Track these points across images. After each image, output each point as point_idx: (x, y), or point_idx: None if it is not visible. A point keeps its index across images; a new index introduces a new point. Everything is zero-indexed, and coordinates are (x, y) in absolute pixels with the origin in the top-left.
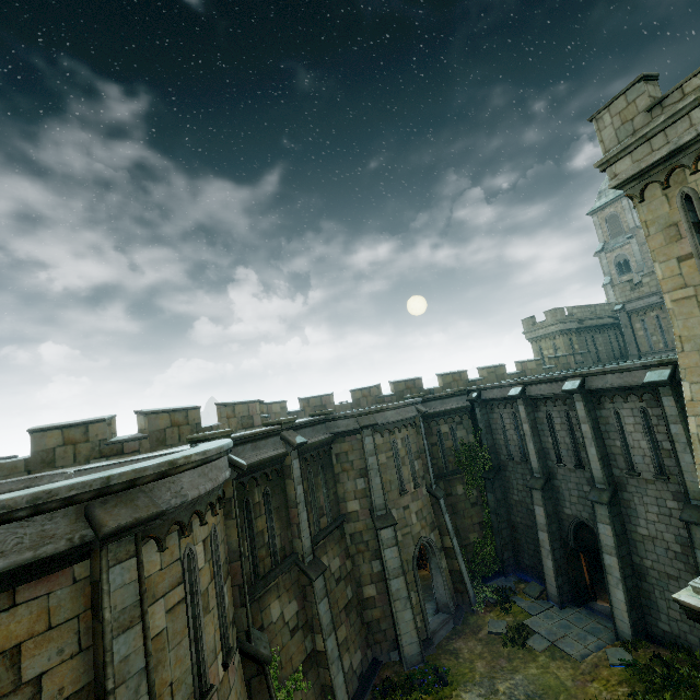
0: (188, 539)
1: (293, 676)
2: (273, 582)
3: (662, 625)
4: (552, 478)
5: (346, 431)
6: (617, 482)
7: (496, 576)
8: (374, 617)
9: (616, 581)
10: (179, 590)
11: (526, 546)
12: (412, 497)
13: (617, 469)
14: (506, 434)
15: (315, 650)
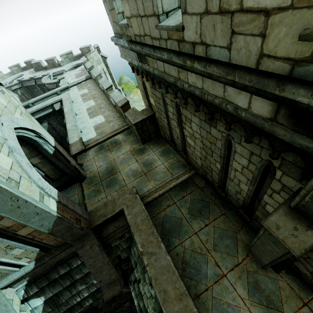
0: None
1: None
2: None
3: None
4: None
5: None
6: None
7: None
8: None
9: None
10: None
11: None
12: None
13: None
14: None
15: None
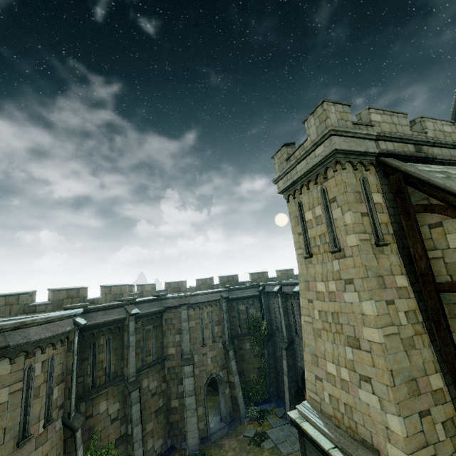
0: (31, 360)
1: (107, 446)
2: (105, 390)
3: None
4: (293, 343)
5: (172, 306)
6: None
7: (264, 403)
8: (175, 419)
9: None
10: (20, 384)
11: (282, 384)
12: (210, 348)
13: None
14: (275, 314)
15: (127, 433)
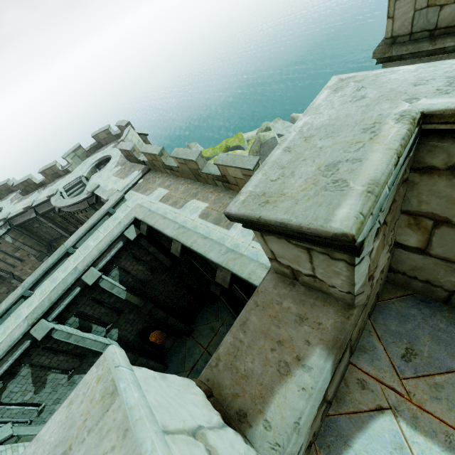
0: None
1: None
2: (62, 239)
3: None
4: None
5: None
6: None
7: None
8: None
9: None
10: None
11: None
12: None
13: None
14: None
15: None
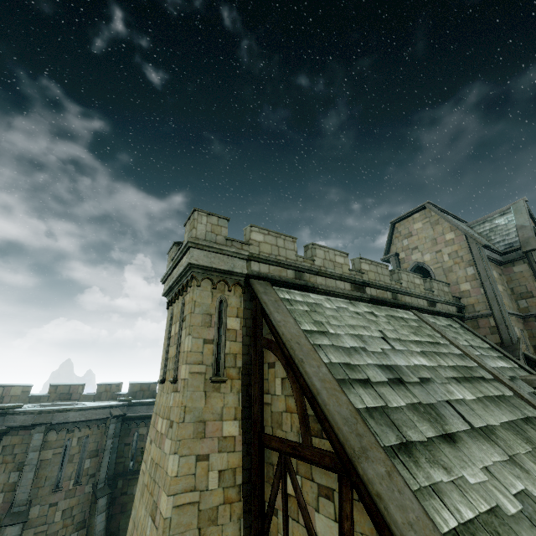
0: None
1: None
2: None
3: None
4: None
5: (21, 425)
6: None
7: None
8: None
9: None
10: None
11: None
12: (67, 494)
13: None
14: None
15: None
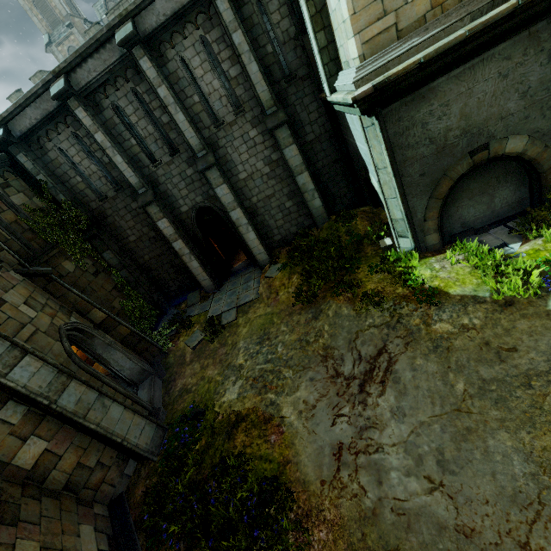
0: None
1: None
2: None
3: (276, 237)
4: (157, 186)
5: None
6: (210, 145)
7: (159, 321)
8: (70, 469)
9: (246, 227)
10: None
11: (167, 274)
12: None
13: (206, 130)
14: (82, 171)
15: None
